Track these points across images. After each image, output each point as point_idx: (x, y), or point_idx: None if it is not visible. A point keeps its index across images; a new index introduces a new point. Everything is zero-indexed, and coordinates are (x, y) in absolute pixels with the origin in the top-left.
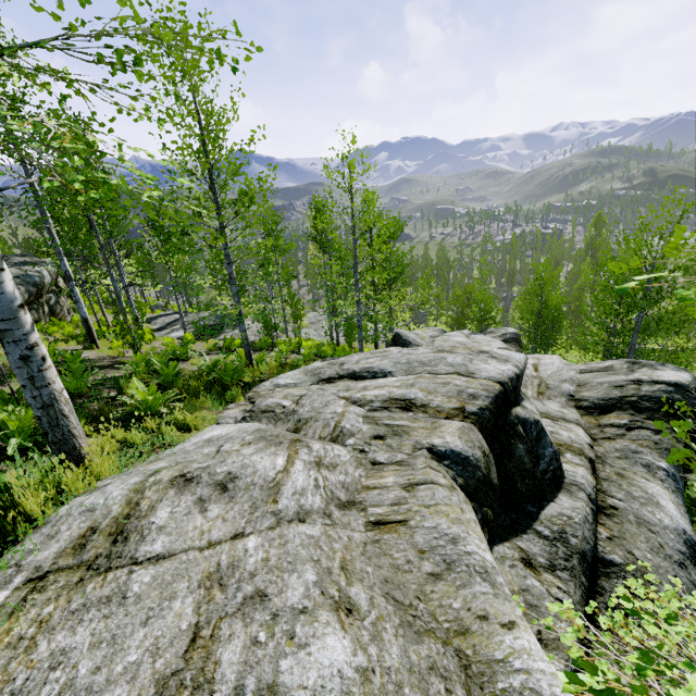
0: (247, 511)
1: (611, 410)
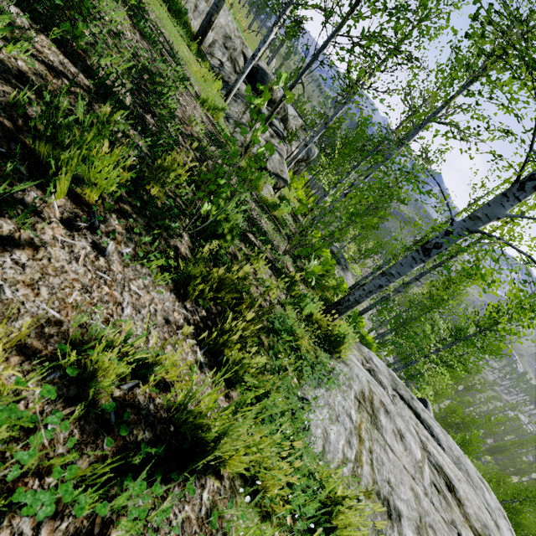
0: (413, 467)
1: None
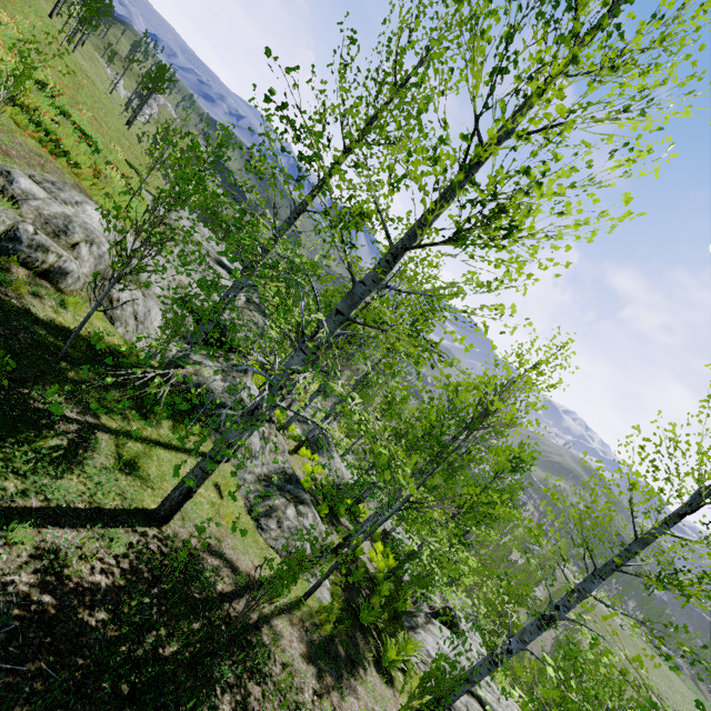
0: None
1: None
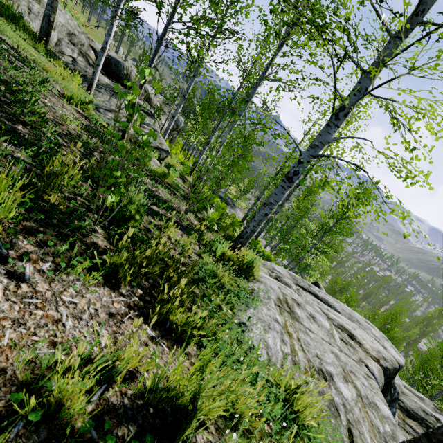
0: (327, 336)
1: (414, 419)
